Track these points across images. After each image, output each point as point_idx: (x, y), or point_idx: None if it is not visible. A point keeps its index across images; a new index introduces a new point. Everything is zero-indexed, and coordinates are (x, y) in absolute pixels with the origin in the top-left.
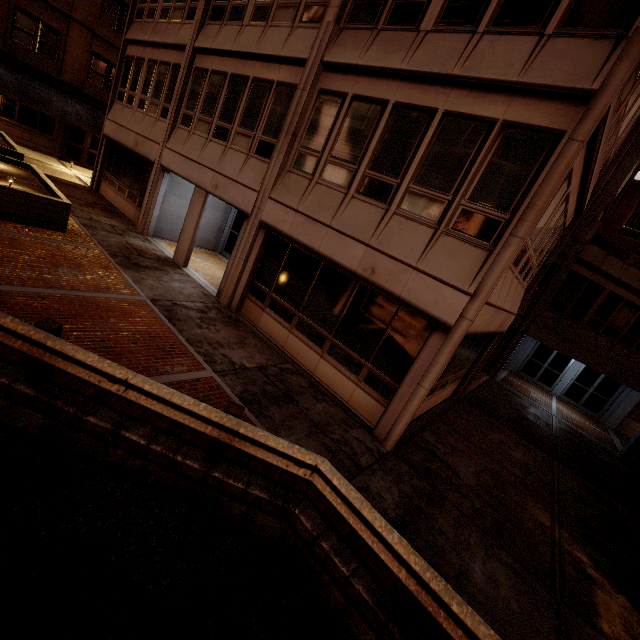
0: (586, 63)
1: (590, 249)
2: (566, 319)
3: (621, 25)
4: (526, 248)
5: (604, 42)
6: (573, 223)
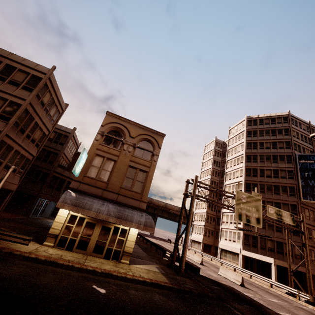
0: (1, 125)
1: (58, 168)
2: (55, 191)
3: (8, 121)
4: (1, 161)
5: (5, 123)
6: (33, 158)
